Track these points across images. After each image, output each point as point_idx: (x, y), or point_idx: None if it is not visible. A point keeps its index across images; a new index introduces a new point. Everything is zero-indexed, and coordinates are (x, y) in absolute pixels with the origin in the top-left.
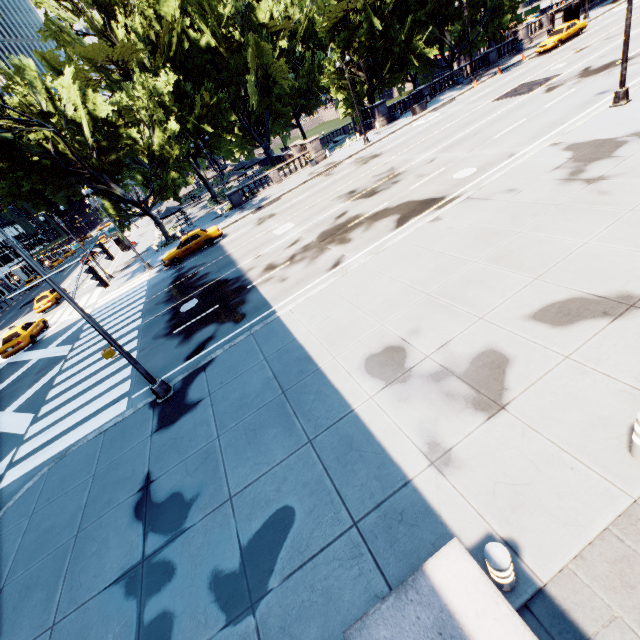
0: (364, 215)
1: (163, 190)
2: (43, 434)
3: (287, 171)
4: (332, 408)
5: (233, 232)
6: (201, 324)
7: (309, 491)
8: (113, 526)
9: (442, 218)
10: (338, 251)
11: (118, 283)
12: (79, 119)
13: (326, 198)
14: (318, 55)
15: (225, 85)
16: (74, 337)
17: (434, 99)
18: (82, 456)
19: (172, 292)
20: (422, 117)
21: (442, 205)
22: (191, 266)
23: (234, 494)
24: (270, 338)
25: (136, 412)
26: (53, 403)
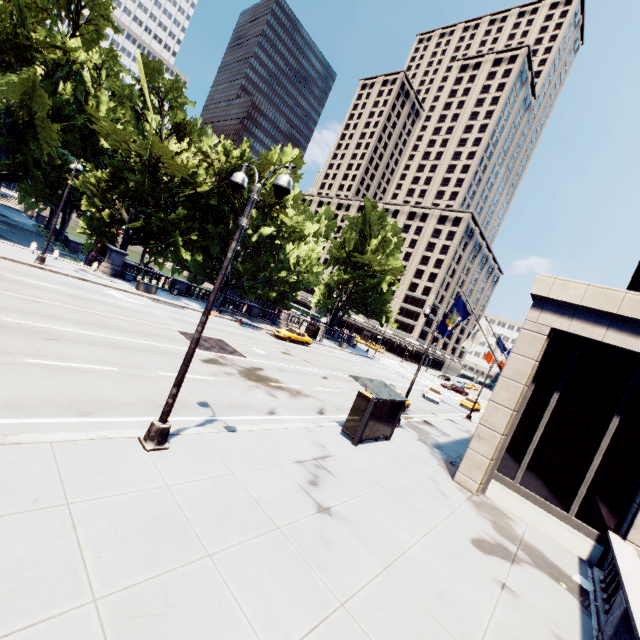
0: None
1: None
2: None
3: None
4: None
5: None
6: None
7: None
8: None
9: None
10: None
11: None
12: None
13: None
14: None
15: None
16: None
17: (182, 297)
18: None
19: None
20: (136, 295)
21: None
22: None
23: None
24: None
25: None
26: None
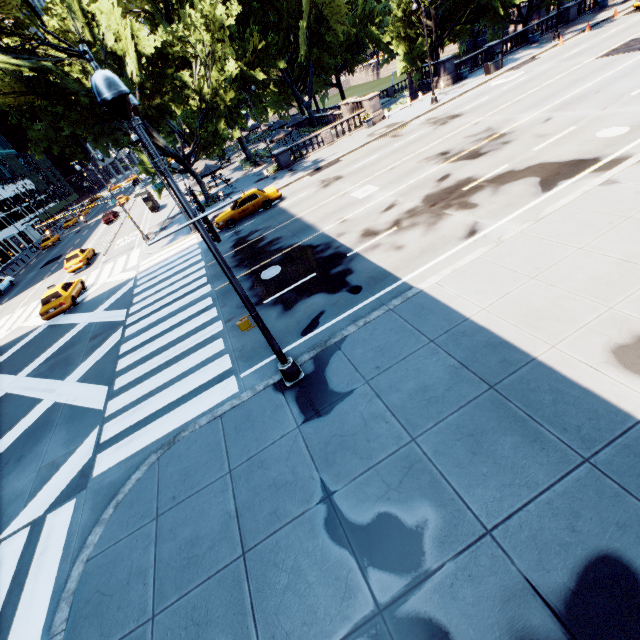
0: (480, 178)
1: (208, 144)
2: (130, 412)
3: (333, 133)
4: (597, 415)
5: (292, 194)
6: (301, 294)
7: (637, 538)
8: (300, 550)
9: (619, 181)
10: (465, 217)
11: (159, 245)
12: (121, 53)
13: (408, 160)
14: (367, 3)
15: (269, 30)
16: (125, 301)
17: (506, 58)
18: (200, 445)
19: (239, 257)
20: (499, 76)
21: (602, 167)
22: (251, 229)
23: (492, 527)
24: (424, 316)
25: (257, 395)
26: (129, 375)
